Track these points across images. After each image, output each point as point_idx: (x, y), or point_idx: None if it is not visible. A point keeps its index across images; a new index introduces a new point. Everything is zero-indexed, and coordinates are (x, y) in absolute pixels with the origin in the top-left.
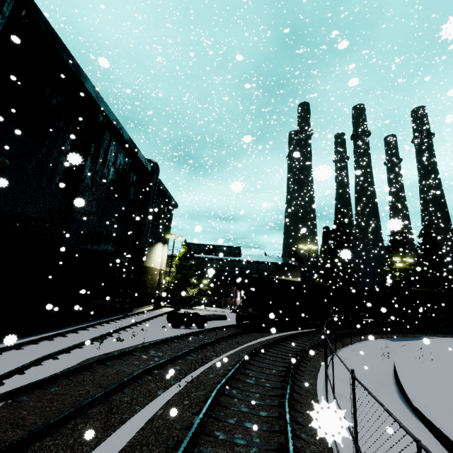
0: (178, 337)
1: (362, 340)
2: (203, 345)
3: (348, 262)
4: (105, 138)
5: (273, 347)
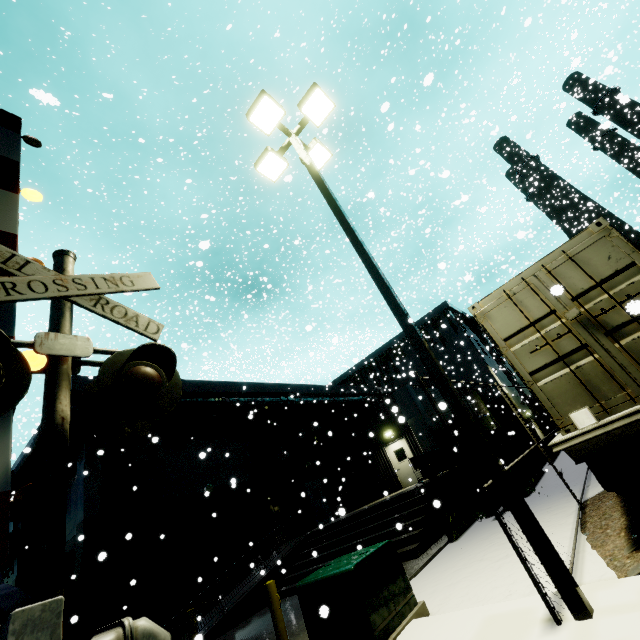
0: None
1: None
2: None
3: None
4: None
5: None
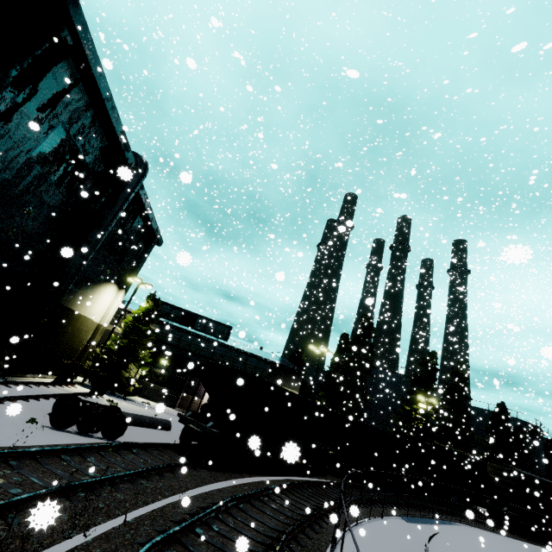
0: (28, 453)
1: (370, 516)
2: (67, 489)
3: (361, 387)
4: (64, 73)
5: (225, 513)
